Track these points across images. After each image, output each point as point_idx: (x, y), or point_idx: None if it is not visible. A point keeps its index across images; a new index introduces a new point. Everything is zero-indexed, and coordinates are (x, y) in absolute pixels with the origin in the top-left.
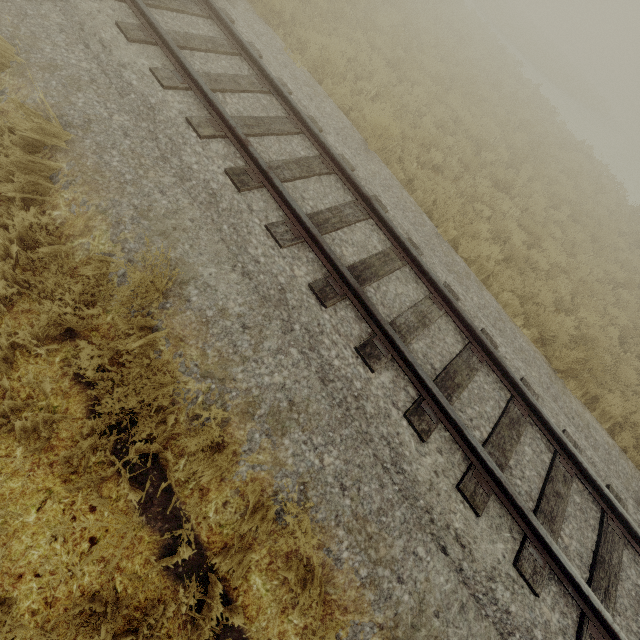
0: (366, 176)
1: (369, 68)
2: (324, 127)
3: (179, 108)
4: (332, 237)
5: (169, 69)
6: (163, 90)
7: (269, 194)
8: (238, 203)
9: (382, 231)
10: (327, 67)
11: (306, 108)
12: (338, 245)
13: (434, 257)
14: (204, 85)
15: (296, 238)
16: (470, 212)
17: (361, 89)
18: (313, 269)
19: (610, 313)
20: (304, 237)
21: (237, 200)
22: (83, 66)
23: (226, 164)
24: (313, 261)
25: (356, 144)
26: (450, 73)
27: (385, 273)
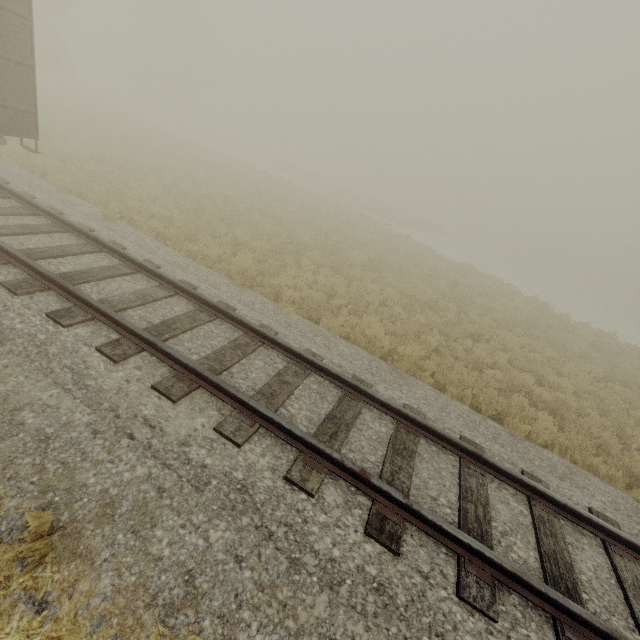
0: (433, 413)
1: (329, 284)
2: (368, 379)
3: (268, 465)
4: (496, 539)
5: (230, 414)
6: (240, 449)
7: (415, 527)
8: (410, 579)
9: (509, 484)
10: (311, 304)
11: (342, 367)
12: (509, 548)
13: (546, 474)
14: (281, 420)
15: (491, 586)
16: (492, 382)
17: (335, 305)
18: (537, 625)
19: (636, 417)
20: (494, 576)
21: (406, 574)
22: (140, 474)
23: (356, 517)
24: (524, 608)
25: (390, 375)
26: (365, 254)
27: (567, 553)
